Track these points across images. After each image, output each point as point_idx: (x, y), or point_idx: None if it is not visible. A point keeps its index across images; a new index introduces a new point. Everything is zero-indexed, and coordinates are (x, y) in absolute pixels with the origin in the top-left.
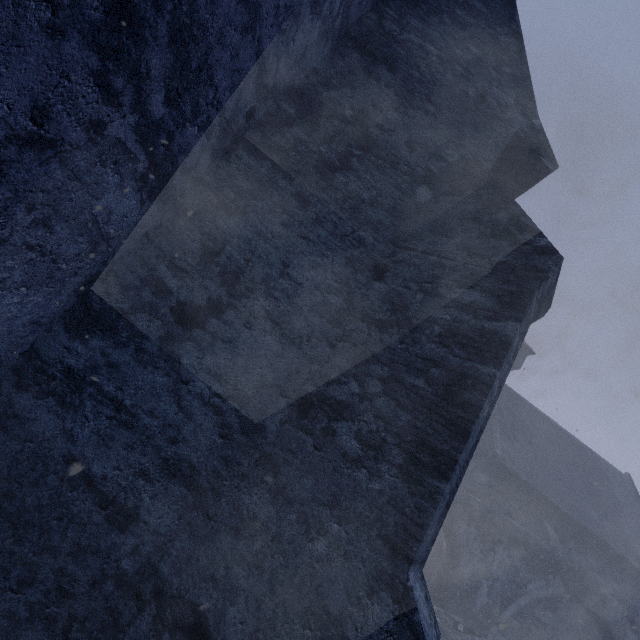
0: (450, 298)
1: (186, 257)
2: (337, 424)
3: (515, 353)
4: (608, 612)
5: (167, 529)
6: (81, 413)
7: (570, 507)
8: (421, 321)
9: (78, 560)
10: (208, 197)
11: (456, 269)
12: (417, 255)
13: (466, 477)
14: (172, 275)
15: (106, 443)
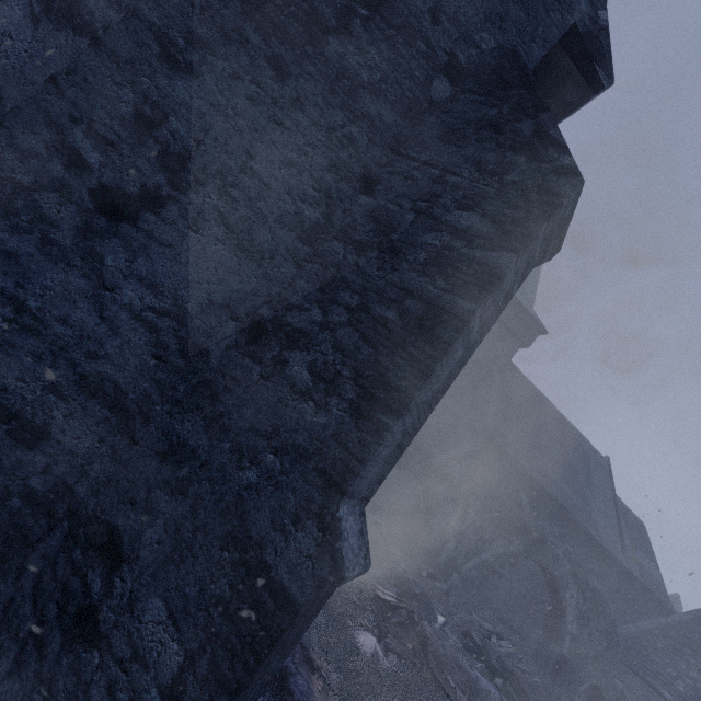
0: (445, 221)
1: (112, 123)
2: (290, 353)
3: (507, 297)
4: (558, 568)
5: (86, 451)
6: None
7: (547, 481)
8: (406, 245)
9: None
10: (146, 40)
11: (459, 187)
12: (418, 167)
13: (455, 447)
14: (92, 146)
15: (5, 350)
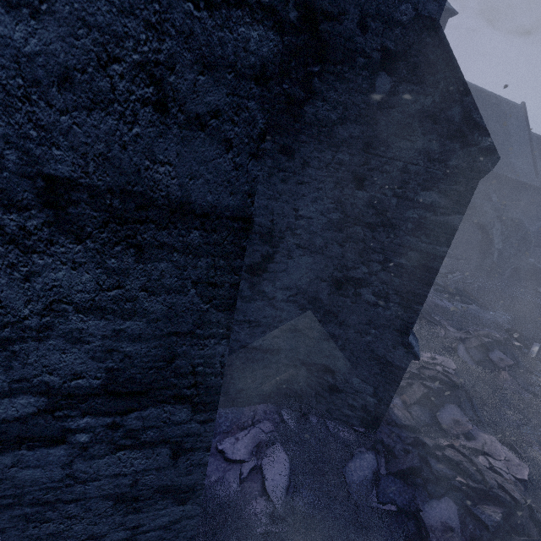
0: (417, 201)
1: None
2: (360, 290)
3: None
4: (486, 219)
5: (294, 347)
6: (235, 332)
7: None
8: (398, 221)
9: (267, 368)
10: None
11: (419, 174)
12: (387, 162)
13: None
14: None
15: (253, 335)
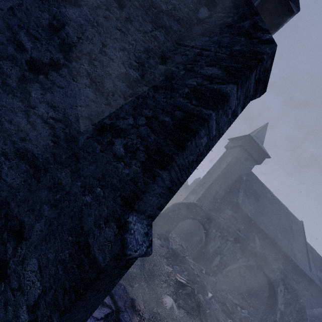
0: (200, 72)
1: (38, 29)
2: (116, 139)
3: (234, 114)
4: (273, 275)
5: (17, 185)
6: None
7: (269, 231)
8: (179, 86)
9: None
10: None
11: (209, 56)
12: (189, 49)
13: (222, 211)
14: (28, 39)
15: None
